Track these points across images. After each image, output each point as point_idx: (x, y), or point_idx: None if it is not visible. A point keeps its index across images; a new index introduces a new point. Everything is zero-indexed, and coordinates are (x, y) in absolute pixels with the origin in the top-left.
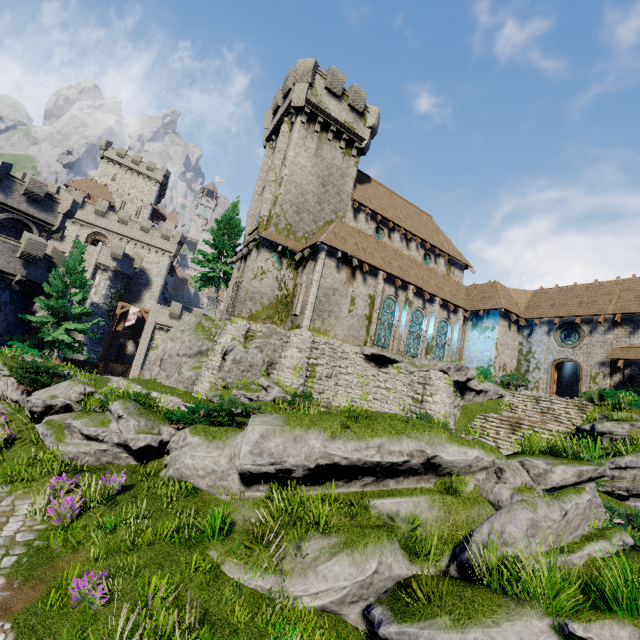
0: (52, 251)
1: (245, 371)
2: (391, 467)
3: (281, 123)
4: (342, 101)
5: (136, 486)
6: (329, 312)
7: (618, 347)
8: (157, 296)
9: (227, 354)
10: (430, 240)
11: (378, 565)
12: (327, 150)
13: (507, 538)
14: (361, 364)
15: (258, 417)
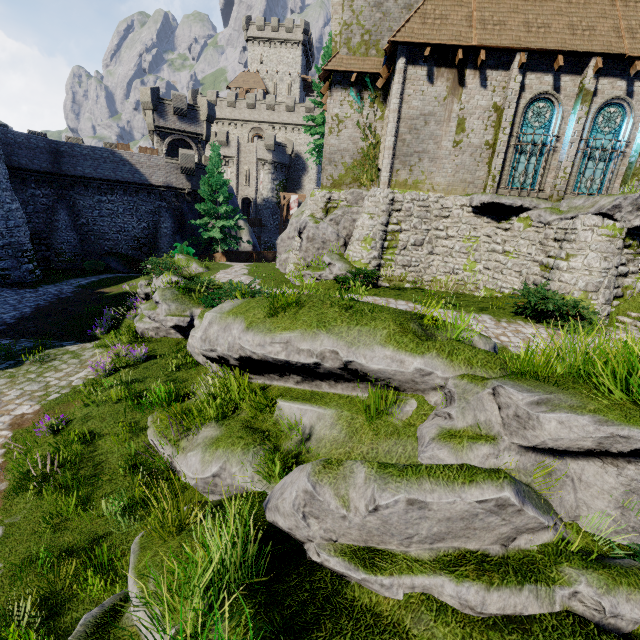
0: (205, 160)
1: (320, 249)
2: (306, 368)
3: None
4: None
5: (165, 356)
6: (419, 154)
7: None
8: (315, 179)
9: (302, 233)
10: None
11: (220, 470)
12: None
13: (279, 504)
14: (468, 221)
15: (226, 303)
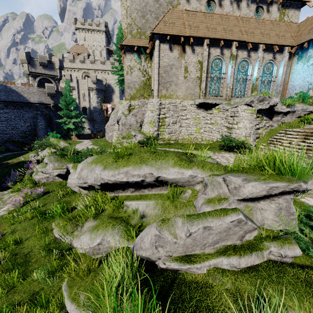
0: (60, 89)
1: (129, 129)
2: (137, 183)
3: None
4: None
5: (54, 191)
6: (170, 82)
7: None
8: (118, 96)
9: (118, 122)
10: None
11: (101, 241)
12: None
13: (142, 245)
14: (195, 111)
15: (88, 158)
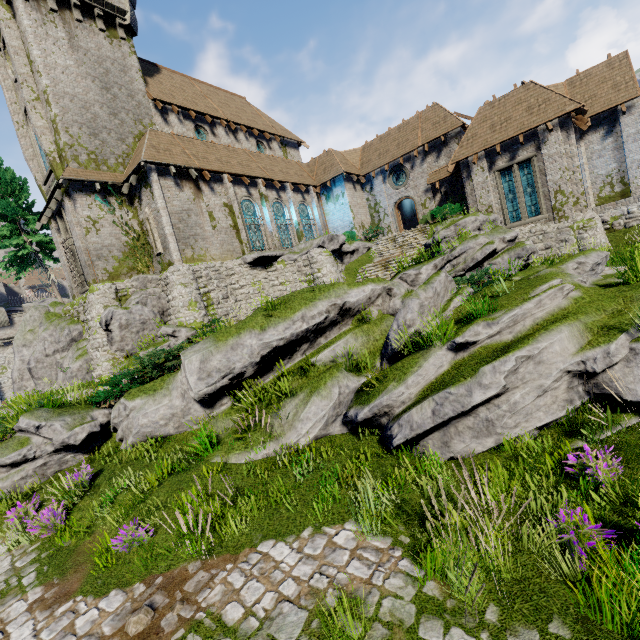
0: None
1: (140, 331)
2: (317, 328)
3: None
4: None
5: (105, 468)
6: (194, 236)
7: (432, 173)
8: None
9: (109, 324)
10: (255, 125)
11: (339, 389)
12: (84, 37)
13: (409, 323)
14: (249, 273)
15: (187, 351)
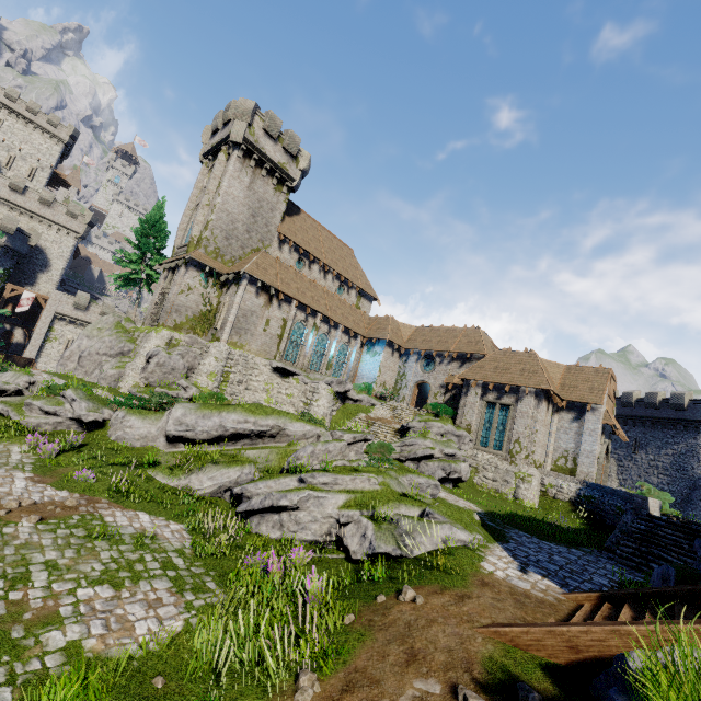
0: None
1: (167, 373)
2: (260, 434)
3: (219, 148)
4: (278, 143)
5: (89, 444)
6: (246, 330)
7: (452, 375)
8: (57, 281)
9: (152, 358)
10: (345, 274)
11: (241, 474)
12: (260, 184)
13: (300, 457)
14: (269, 374)
15: (180, 404)
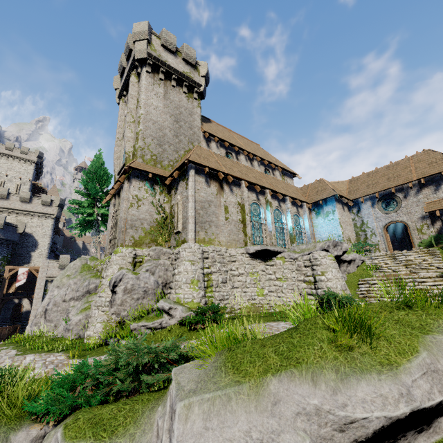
0: None
1: (140, 298)
2: None
3: (129, 78)
4: (177, 56)
5: None
6: (209, 222)
7: (430, 202)
8: (46, 254)
9: (116, 285)
10: (266, 158)
11: None
12: (173, 94)
13: None
14: (249, 263)
15: (184, 372)
